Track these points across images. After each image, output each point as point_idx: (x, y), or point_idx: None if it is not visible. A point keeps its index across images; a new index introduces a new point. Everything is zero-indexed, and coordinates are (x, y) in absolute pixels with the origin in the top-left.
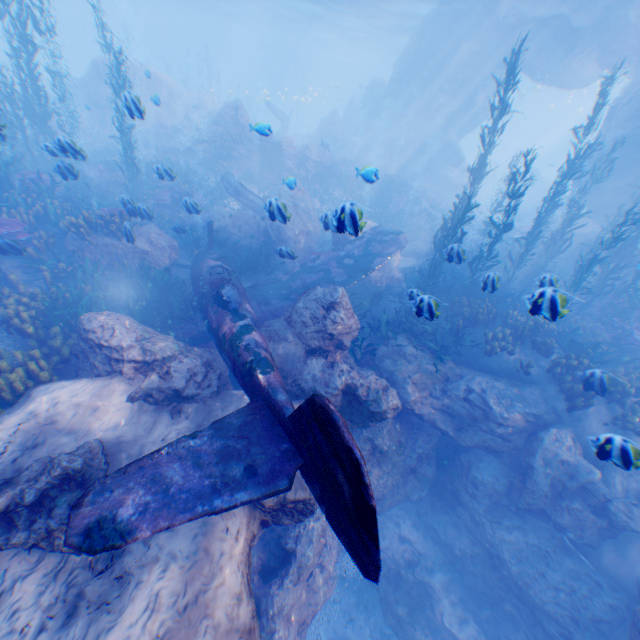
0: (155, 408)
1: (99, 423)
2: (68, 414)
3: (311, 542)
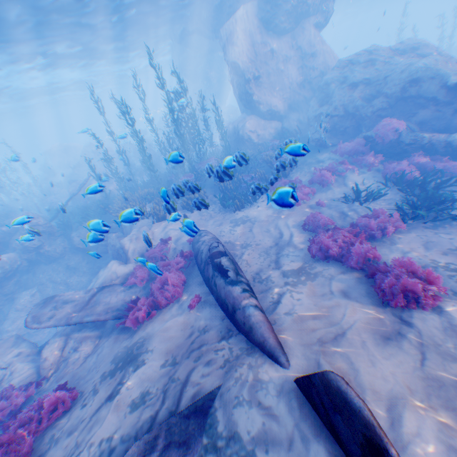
0: None
1: None
2: None
3: (22, 296)
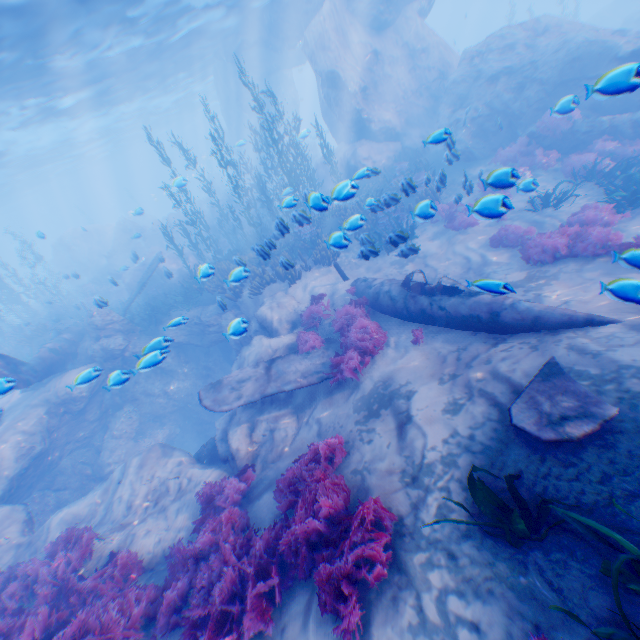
0: (34, 392)
1: (9, 403)
2: (0, 405)
3: (117, 419)
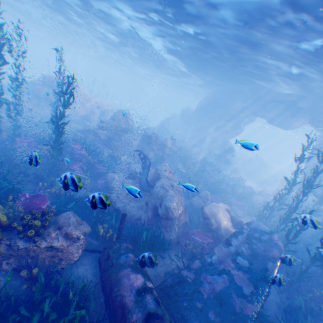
0: None
1: None
2: None
3: None
